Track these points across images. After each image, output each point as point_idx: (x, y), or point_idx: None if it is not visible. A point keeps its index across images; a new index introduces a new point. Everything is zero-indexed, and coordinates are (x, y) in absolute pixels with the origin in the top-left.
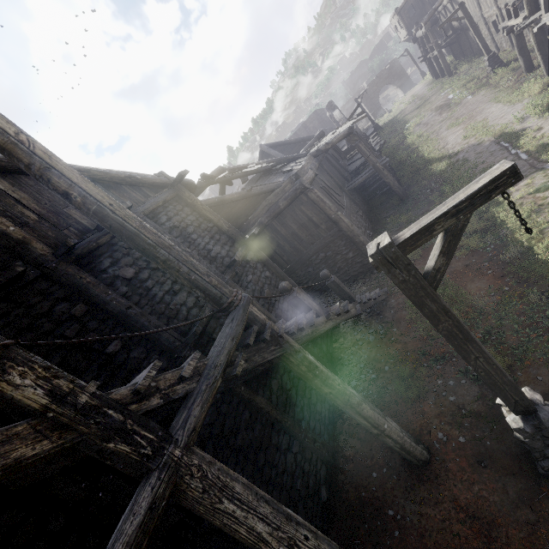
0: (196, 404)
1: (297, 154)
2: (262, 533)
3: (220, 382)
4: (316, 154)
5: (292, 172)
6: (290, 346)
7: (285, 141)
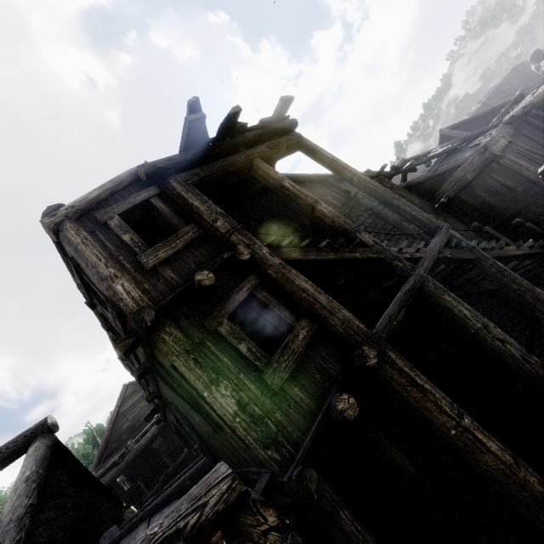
0: (425, 261)
1: (485, 128)
2: (466, 314)
3: (436, 258)
4: (511, 121)
5: (479, 146)
6: (481, 255)
7: (470, 118)
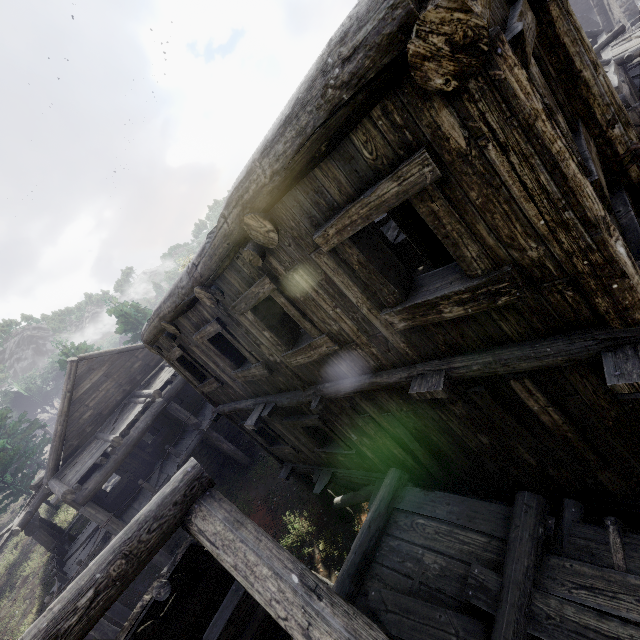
0: None
1: None
2: None
3: None
4: (623, 62)
5: None
6: None
7: None
